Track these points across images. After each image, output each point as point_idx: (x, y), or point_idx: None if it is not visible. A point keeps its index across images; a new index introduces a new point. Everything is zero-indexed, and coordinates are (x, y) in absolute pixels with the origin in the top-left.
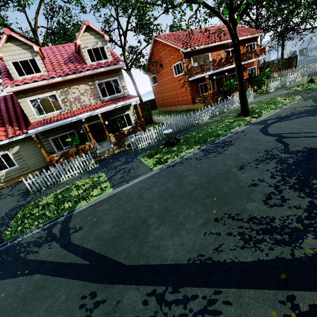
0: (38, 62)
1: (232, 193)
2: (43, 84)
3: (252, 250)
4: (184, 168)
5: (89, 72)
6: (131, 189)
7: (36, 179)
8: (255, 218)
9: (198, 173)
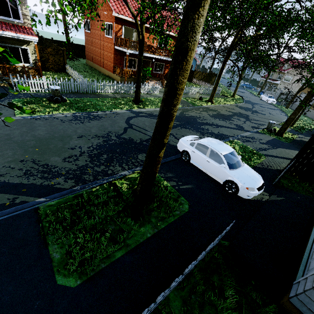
0: None
1: (53, 149)
2: None
3: (23, 178)
4: (43, 123)
5: None
6: None
7: None
8: (47, 165)
9: (49, 131)
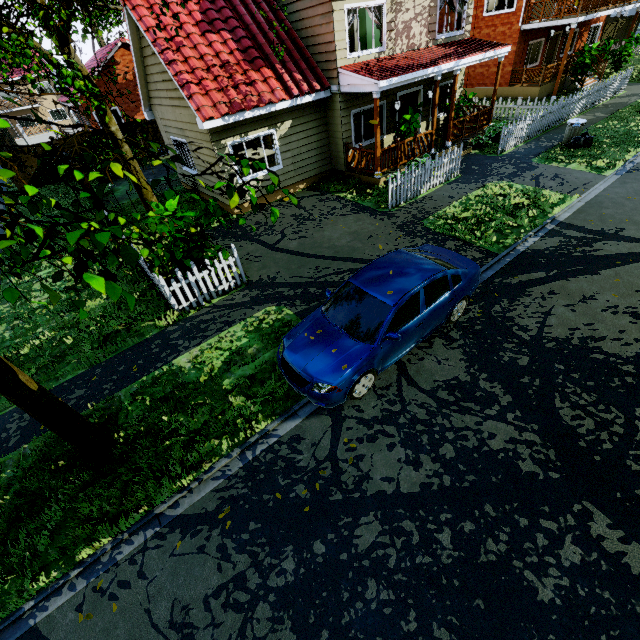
0: None
1: None
2: None
3: None
4: None
5: None
6: (617, 195)
7: (401, 183)
8: None
9: None
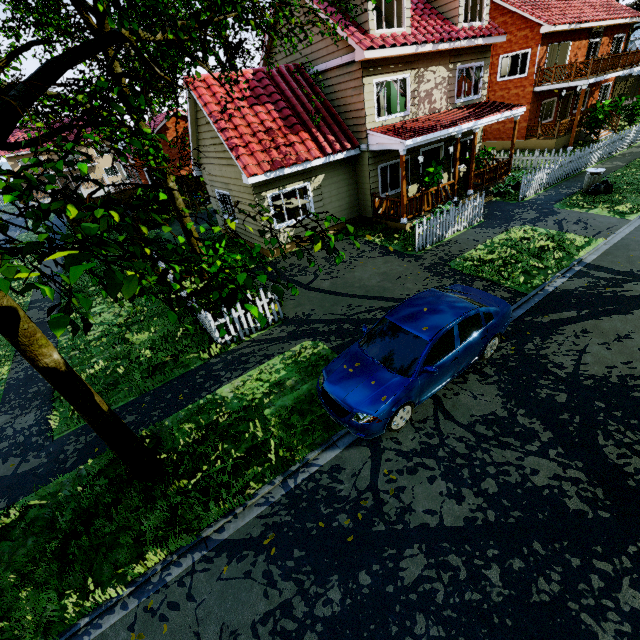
0: (405, 5)
1: None
2: (407, 53)
3: None
4: None
5: (465, 43)
6: None
7: (427, 228)
8: None
9: None
